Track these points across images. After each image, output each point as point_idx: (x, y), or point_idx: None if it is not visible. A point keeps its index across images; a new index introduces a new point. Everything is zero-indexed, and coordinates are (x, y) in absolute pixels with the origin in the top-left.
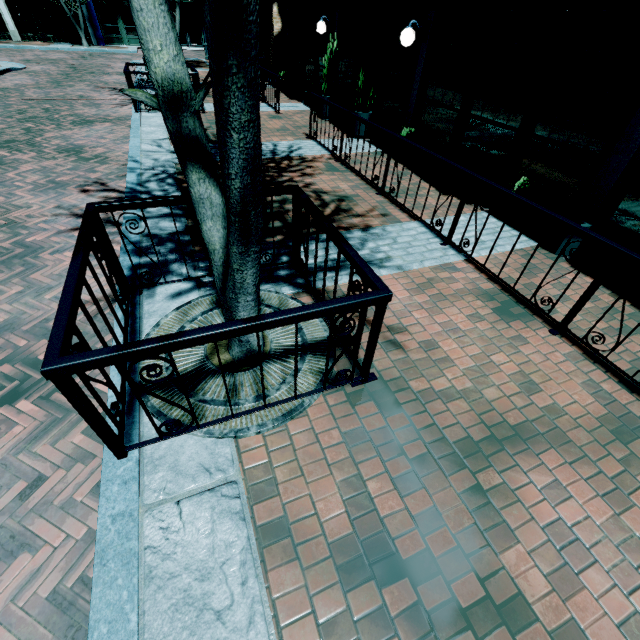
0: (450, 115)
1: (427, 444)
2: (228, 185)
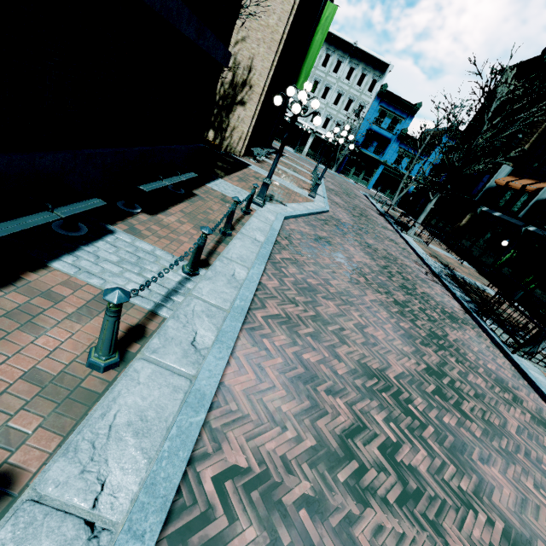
0: None
1: None
2: None
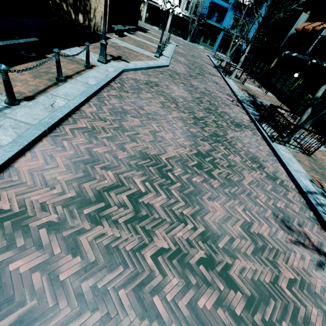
0: None
1: (322, 168)
2: (321, 112)
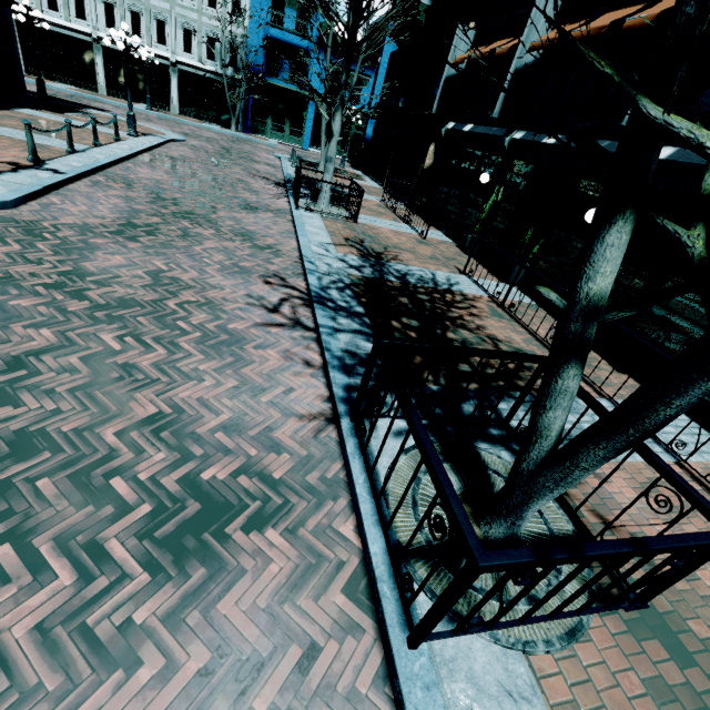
0: (624, 293)
1: None
2: (656, 409)
